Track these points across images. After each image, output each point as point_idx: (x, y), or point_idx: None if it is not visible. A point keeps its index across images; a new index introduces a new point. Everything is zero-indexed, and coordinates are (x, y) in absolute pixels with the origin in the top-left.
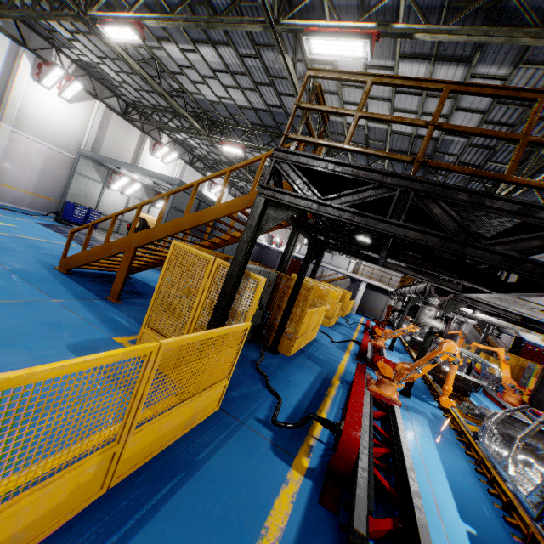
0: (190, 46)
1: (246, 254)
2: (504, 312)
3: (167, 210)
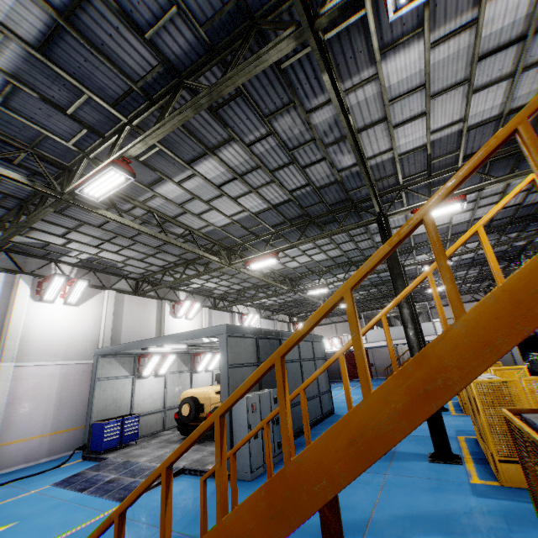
0: (186, 172)
1: None
2: None
3: (225, 373)
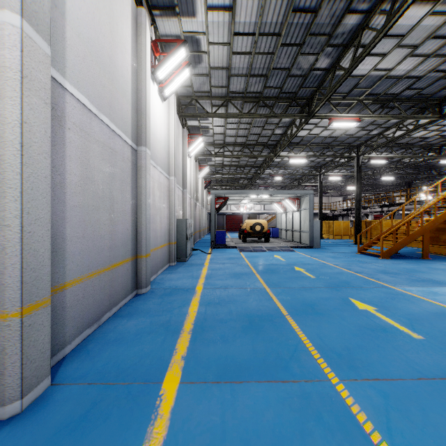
0: None
1: None
2: None
3: (312, 211)
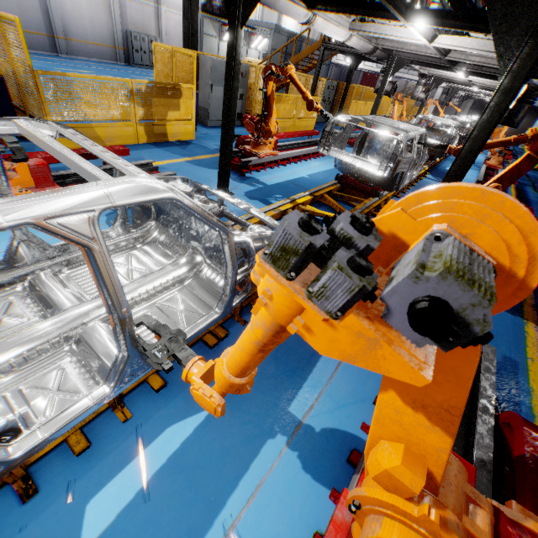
0: None
1: (319, 71)
2: (464, 81)
3: (270, 52)
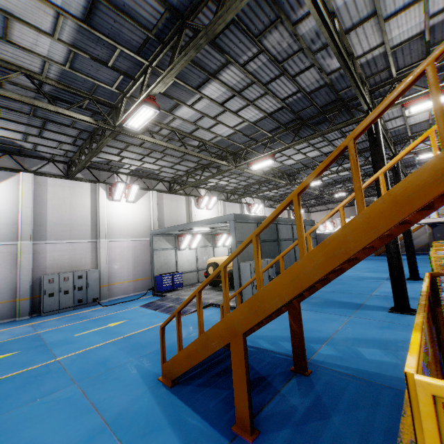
0: (196, 96)
1: None
2: None
3: (234, 247)
